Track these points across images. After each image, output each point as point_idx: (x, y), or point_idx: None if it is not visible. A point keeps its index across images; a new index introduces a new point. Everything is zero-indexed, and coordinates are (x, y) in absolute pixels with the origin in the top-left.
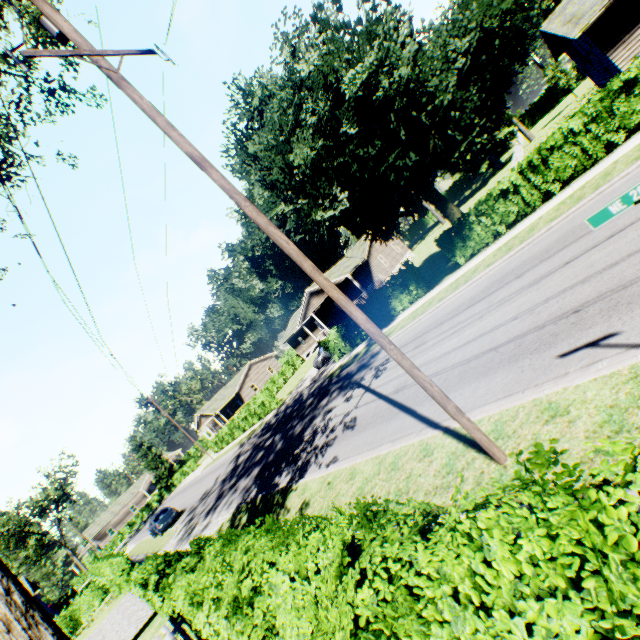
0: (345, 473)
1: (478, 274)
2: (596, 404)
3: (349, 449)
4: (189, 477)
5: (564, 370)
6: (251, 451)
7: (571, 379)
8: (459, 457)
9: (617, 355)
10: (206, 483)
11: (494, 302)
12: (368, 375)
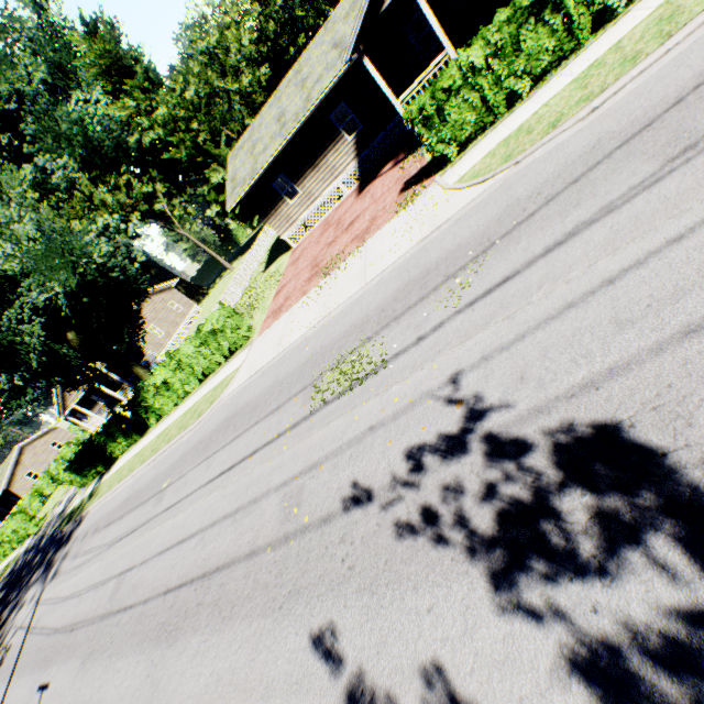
0: None
1: (136, 469)
2: None
3: None
4: None
5: None
6: None
7: None
8: None
9: None
10: None
11: (103, 543)
12: (56, 566)
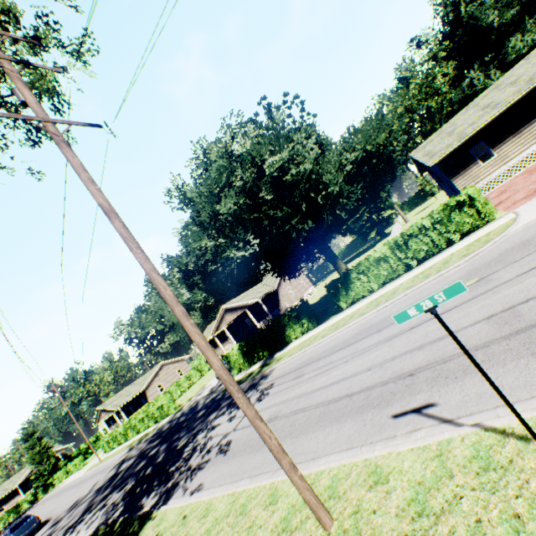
0: (202, 507)
1: (353, 320)
2: (409, 477)
3: (215, 477)
4: (71, 477)
5: (394, 432)
6: (135, 458)
7: (396, 444)
8: (297, 512)
9: (432, 426)
10: (83, 488)
11: (359, 349)
12: (254, 396)
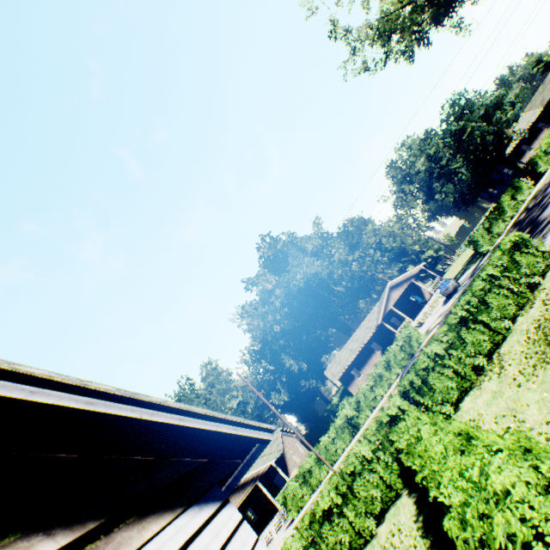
0: None
1: None
2: None
3: None
4: None
5: None
6: None
7: None
8: None
9: None
10: None
11: None
12: None
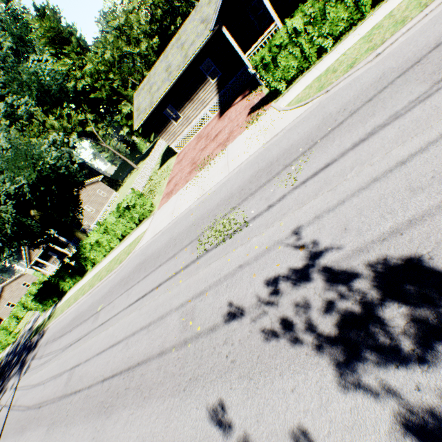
0: None
1: (79, 298)
2: None
3: None
4: None
5: None
6: None
7: None
8: None
9: None
10: None
11: (58, 348)
12: (27, 364)
